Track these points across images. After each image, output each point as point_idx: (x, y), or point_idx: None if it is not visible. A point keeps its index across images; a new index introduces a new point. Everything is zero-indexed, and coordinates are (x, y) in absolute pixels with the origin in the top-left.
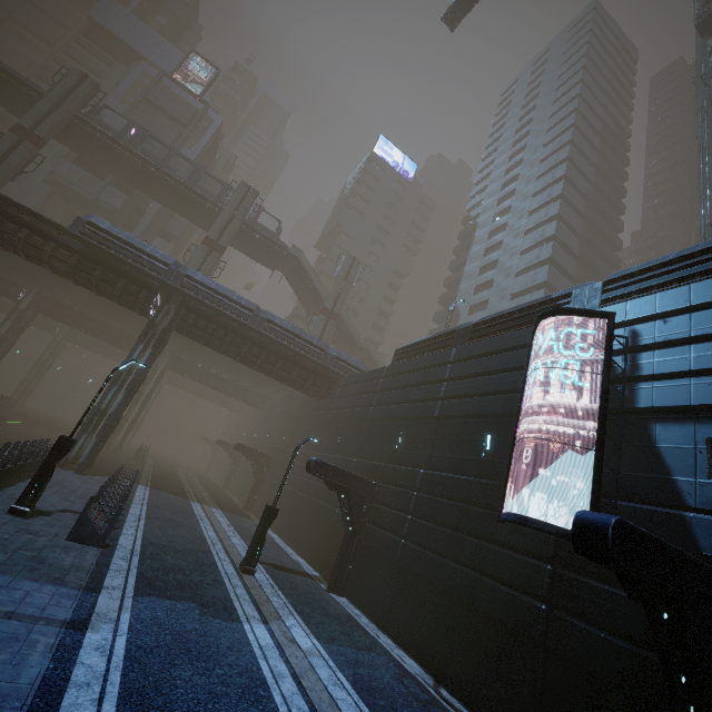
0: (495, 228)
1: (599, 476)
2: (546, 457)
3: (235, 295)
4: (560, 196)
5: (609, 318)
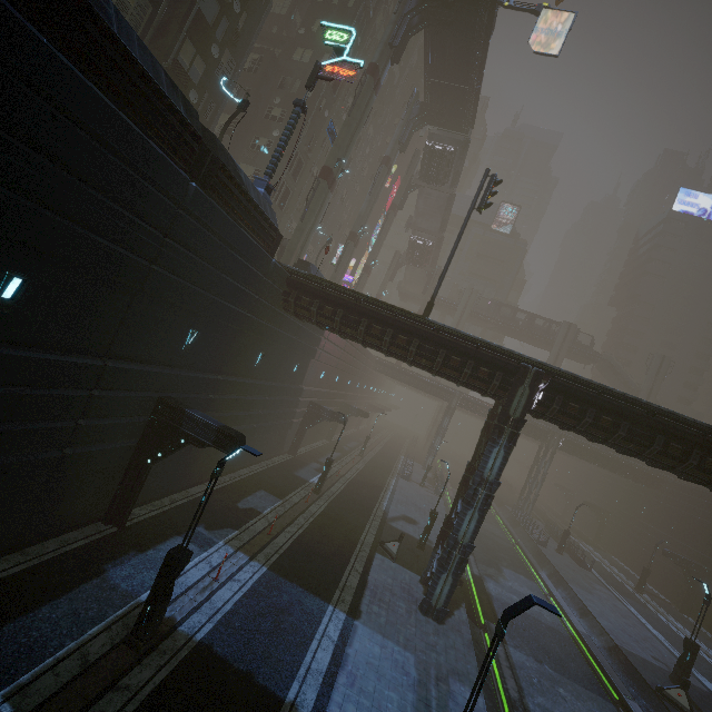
0: None
1: None
2: None
3: None
4: None
5: None
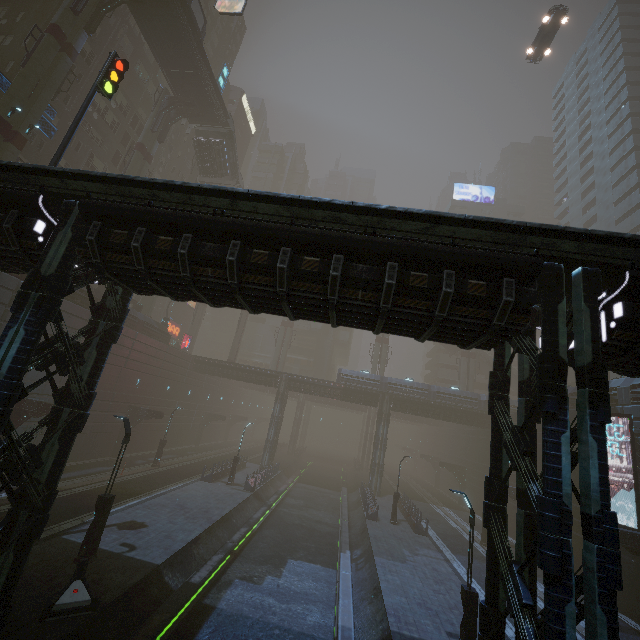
0: None
1: (637, 502)
2: (621, 487)
3: (414, 383)
4: (639, 203)
5: (628, 418)
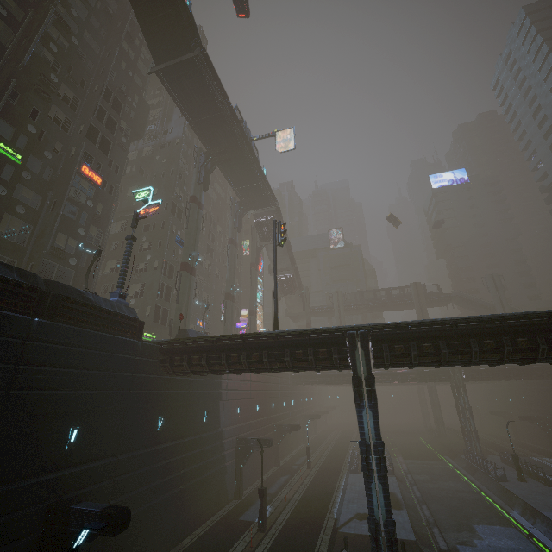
0: None
1: None
2: None
3: None
4: None
5: None
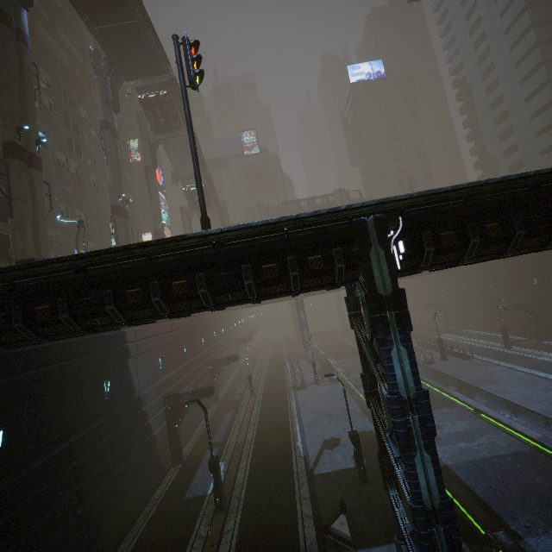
0: (489, 86)
1: None
2: None
3: None
4: (536, 43)
5: None
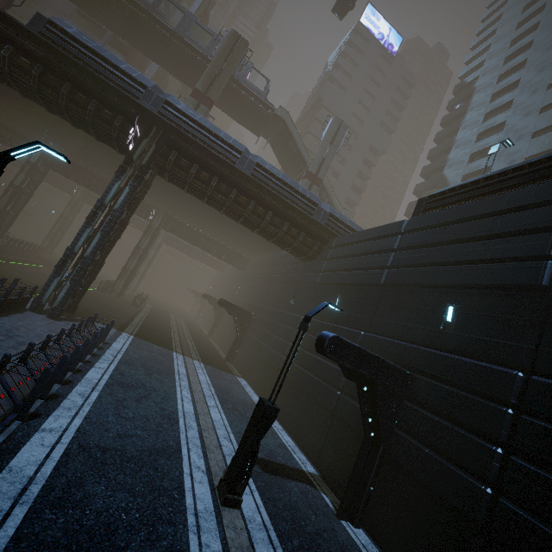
0: (501, 89)
1: None
2: None
3: (221, 132)
4: None
5: None
